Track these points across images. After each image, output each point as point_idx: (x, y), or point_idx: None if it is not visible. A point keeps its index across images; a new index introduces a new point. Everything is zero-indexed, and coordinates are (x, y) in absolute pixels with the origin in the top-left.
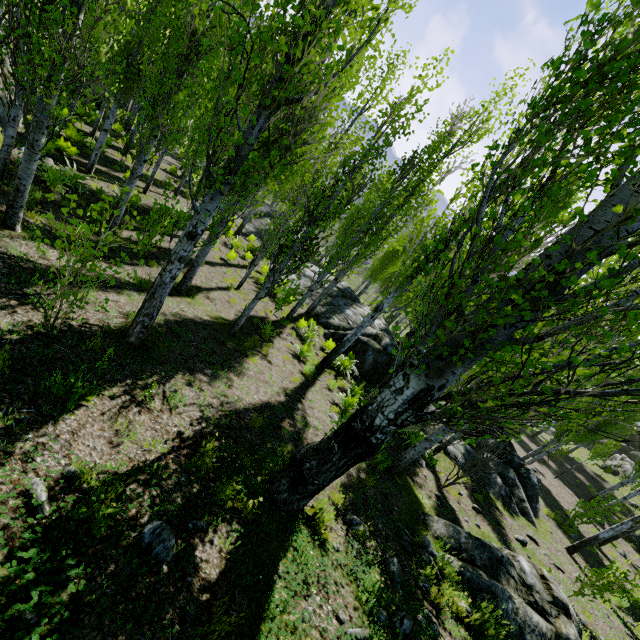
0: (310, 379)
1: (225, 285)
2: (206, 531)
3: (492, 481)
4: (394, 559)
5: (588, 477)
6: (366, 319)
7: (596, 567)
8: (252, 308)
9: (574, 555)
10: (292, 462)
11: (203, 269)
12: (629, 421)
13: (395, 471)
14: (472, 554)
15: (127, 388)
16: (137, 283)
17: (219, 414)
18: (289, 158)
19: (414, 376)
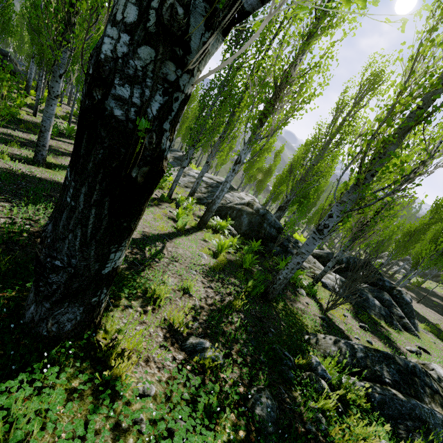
0: (183, 232)
1: None
2: None
3: (371, 304)
4: (264, 394)
5: (442, 299)
6: (229, 174)
7: None
8: None
9: None
10: None
11: None
12: None
13: (271, 296)
14: (375, 370)
15: None
16: None
17: None
18: None
19: None
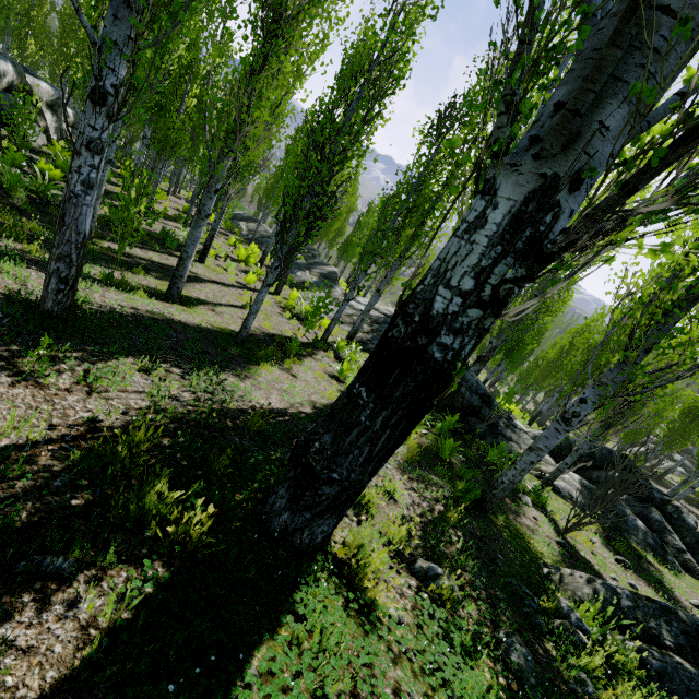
0: None
1: (240, 304)
2: (67, 579)
3: (630, 525)
4: (516, 639)
5: None
6: None
7: None
8: (260, 301)
9: None
10: (292, 452)
11: (211, 287)
12: None
13: (489, 506)
14: (650, 626)
15: (5, 353)
16: (103, 277)
17: (187, 409)
18: (280, 78)
19: (506, 174)
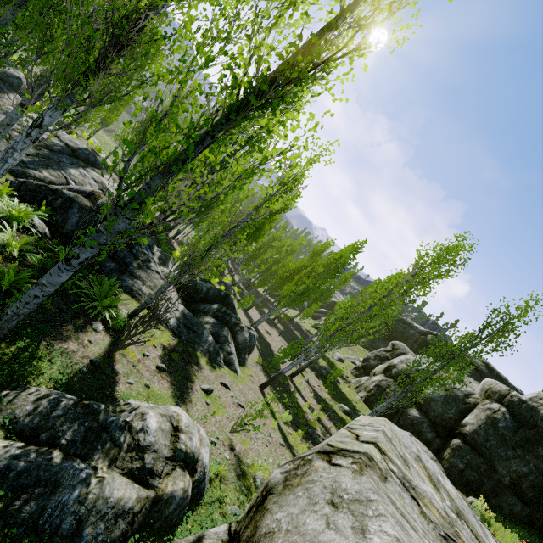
0: None
1: None
2: None
3: (203, 340)
4: None
5: (302, 333)
6: (19, 137)
7: (282, 395)
8: None
9: (266, 390)
10: None
11: None
12: (329, 293)
13: None
14: (60, 430)
15: None
16: None
17: None
18: None
19: None
